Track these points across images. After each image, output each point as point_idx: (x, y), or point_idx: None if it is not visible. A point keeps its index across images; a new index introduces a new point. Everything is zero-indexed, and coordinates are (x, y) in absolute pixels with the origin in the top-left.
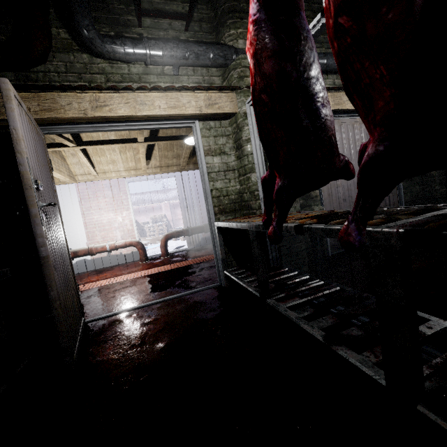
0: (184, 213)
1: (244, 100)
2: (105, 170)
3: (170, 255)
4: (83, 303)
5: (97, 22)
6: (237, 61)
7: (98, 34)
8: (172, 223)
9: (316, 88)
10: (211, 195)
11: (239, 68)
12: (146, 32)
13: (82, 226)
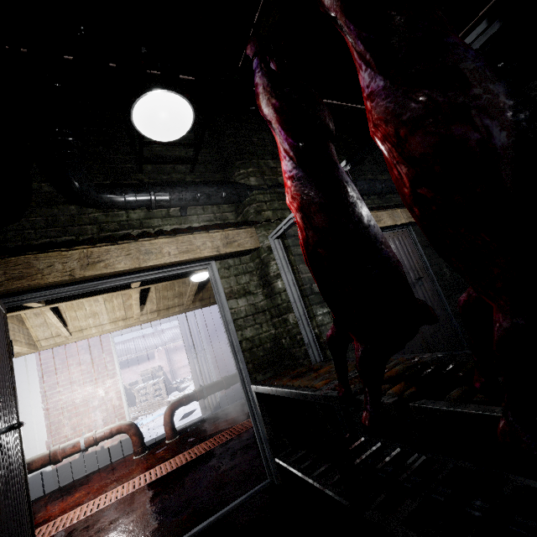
0: (193, 366)
1: (265, 234)
2: (82, 327)
3: (179, 435)
4: None
5: (89, 172)
6: (252, 196)
7: (93, 186)
8: (169, 375)
9: (376, 234)
10: (241, 348)
11: (254, 203)
12: (147, 177)
13: (41, 416)
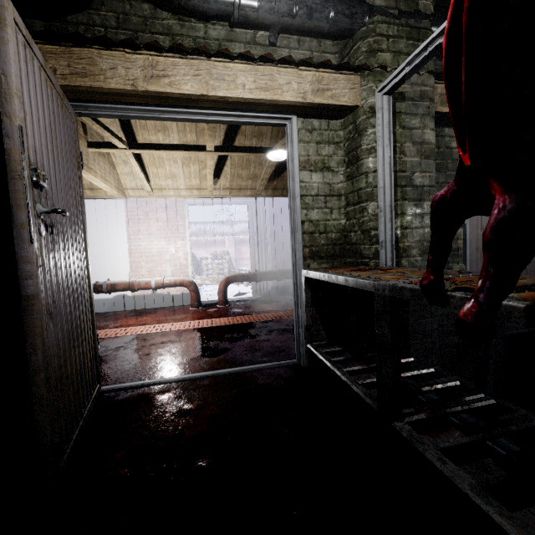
0: (253, 252)
1: (372, 88)
2: (162, 186)
3: (229, 304)
4: (108, 357)
5: None
6: (370, 25)
7: None
8: (234, 262)
9: None
10: (301, 229)
11: (371, 36)
12: None
13: (126, 253)
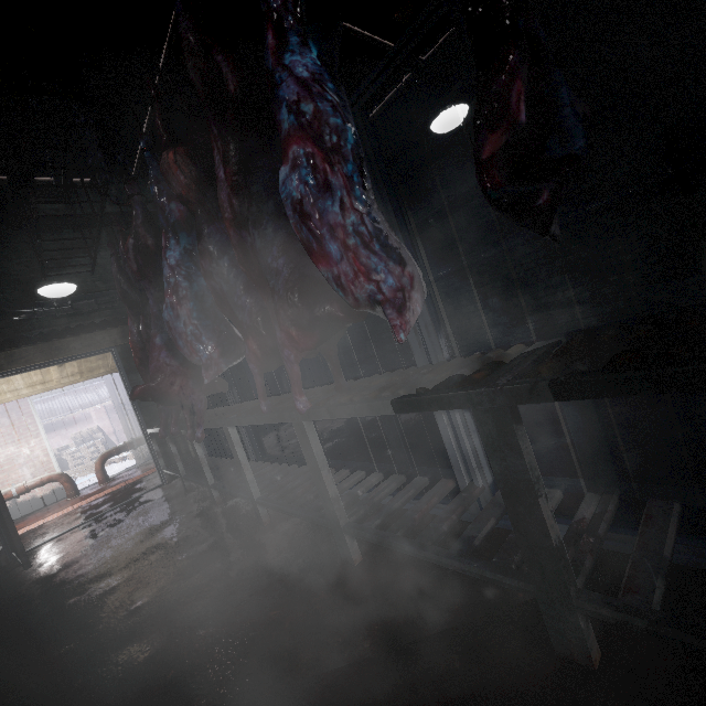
0: (125, 422)
1: None
2: None
3: (112, 480)
4: None
5: None
6: None
7: (8, 306)
8: (114, 437)
9: None
10: (140, 407)
11: None
12: None
13: None
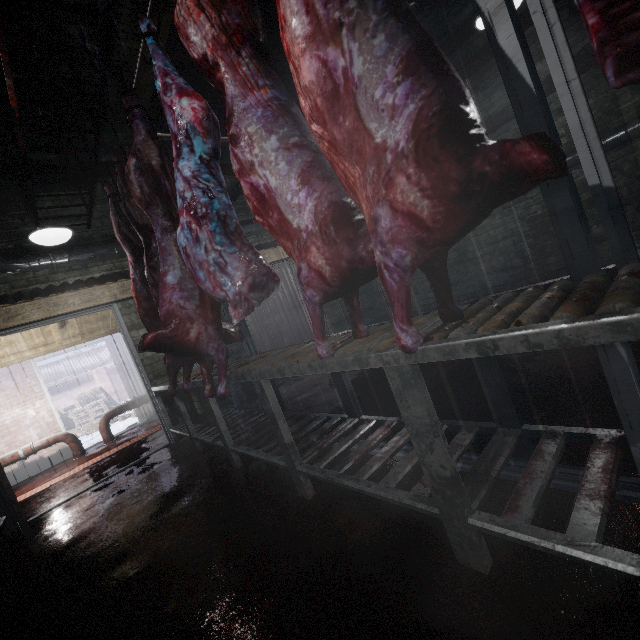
0: (127, 381)
1: None
2: None
3: (117, 438)
4: None
5: None
6: None
7: (1, 259)
8: (115, 396)
9: None
10: (143, 364)
11: None
12: None
13: None
